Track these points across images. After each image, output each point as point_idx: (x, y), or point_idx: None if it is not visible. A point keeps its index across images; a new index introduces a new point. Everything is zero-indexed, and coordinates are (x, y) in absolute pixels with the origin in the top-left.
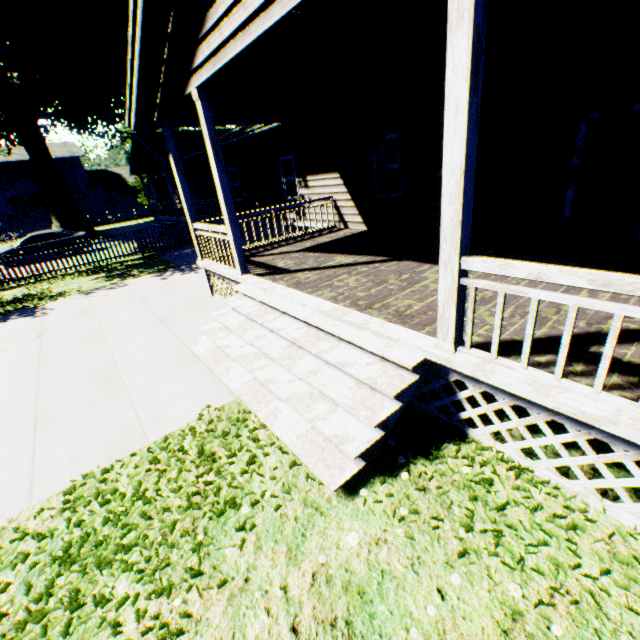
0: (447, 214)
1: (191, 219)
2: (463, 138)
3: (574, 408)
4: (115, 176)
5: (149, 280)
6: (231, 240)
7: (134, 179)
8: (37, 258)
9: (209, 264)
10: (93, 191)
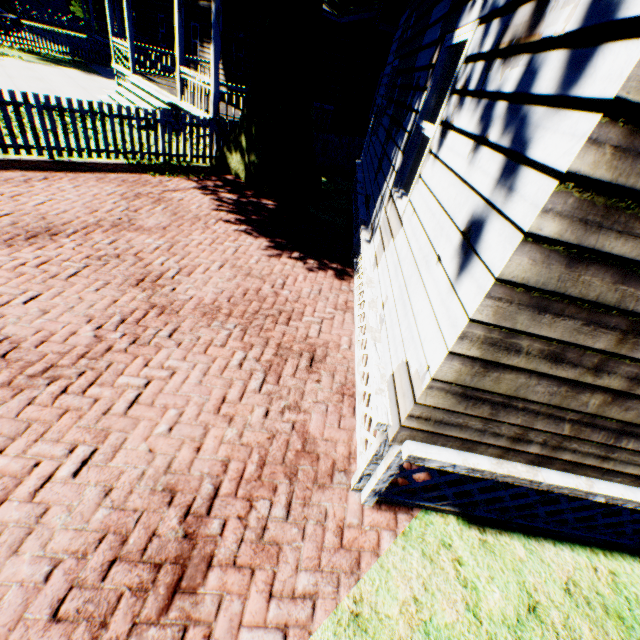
0: (177, 51)
1: (112, 35)
2: (178, 29)
3: (190, 110)
4: None
5: (77, 73)
6: (130, 52)
7: None
8: None
9: (119, 67)
10: None
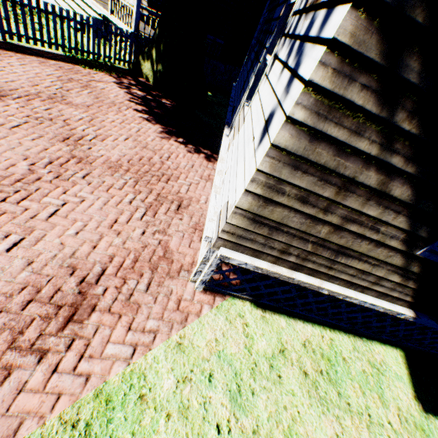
0: None
1: None
2: None
3: (117, 23)
4: None
5: None
6: None
7: None
8: None
9: None
10: None
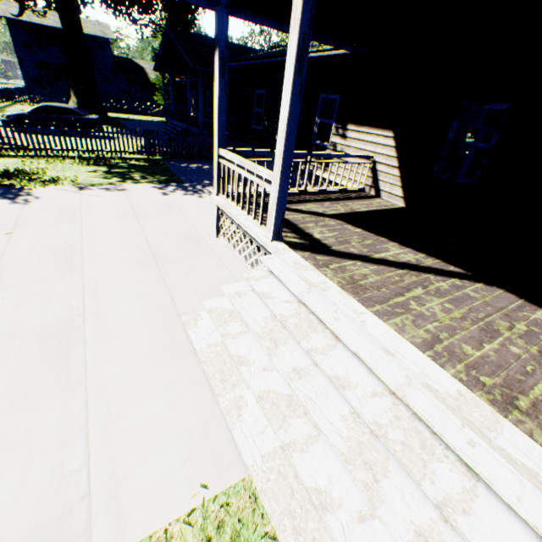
0: None
1: (219, 142)
2: None
3: None
4: (138, 68)
5: (149, 191)
6: (274, 193)
7: (155, 76)
8: (41, 131)
9: (226, 204)
10: (115, 77)
